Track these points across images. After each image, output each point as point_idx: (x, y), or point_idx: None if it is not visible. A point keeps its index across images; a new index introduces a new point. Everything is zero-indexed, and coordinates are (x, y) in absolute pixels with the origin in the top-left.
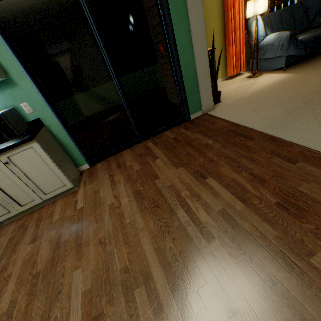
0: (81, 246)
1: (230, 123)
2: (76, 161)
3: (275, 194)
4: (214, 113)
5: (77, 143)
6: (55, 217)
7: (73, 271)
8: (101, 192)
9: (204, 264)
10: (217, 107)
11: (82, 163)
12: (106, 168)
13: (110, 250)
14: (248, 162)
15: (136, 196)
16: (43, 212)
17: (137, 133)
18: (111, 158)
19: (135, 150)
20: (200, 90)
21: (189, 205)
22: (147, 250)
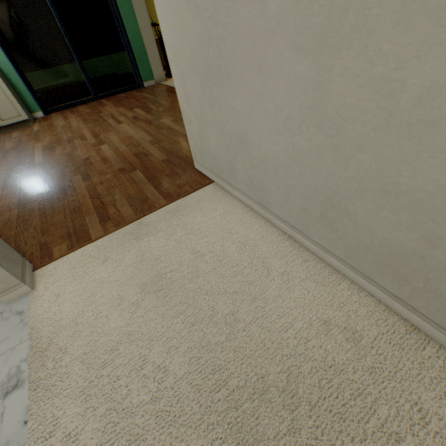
0: (40, 139)
1: (170, 87)
2: (29, 107)
3: (164, 109)
4: (165, 83)
5: (29, 88)
6: (14, 136)
7: (35, 144)
8: (55, 123)
9: (114, 129)
10: (170, 80)
11: (35, 111)
12: (61, 115)
13: (61, 136)
14: (163, 101)
15: (84, 120)
16: (1, 137)
17: (92, 91)
18: (66, 110)
19: (90, 105)
20: (150, 59)
21: (117, 118)
22: (85, 132)
